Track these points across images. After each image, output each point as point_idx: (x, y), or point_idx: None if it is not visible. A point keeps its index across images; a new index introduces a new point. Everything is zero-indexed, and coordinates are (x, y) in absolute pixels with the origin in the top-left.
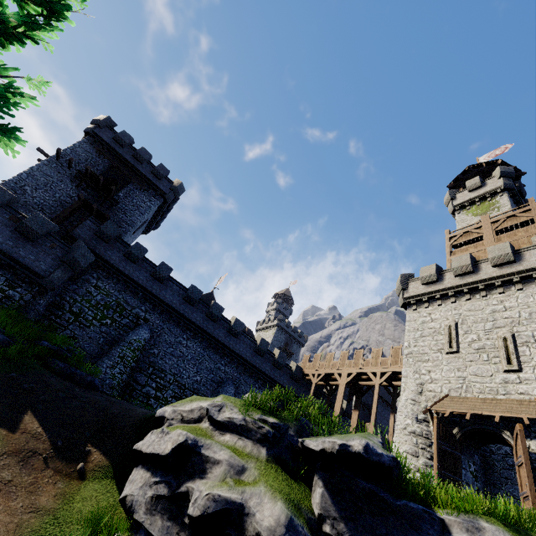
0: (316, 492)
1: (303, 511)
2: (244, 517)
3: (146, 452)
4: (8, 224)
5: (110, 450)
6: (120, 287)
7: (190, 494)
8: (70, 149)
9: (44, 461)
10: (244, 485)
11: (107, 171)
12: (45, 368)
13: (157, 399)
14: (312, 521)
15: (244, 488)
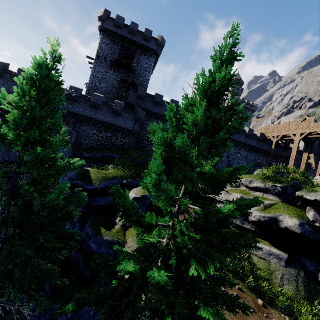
0: (311, 213)
1: (305, 219)
2: (277, 221)
3: (223, 200)
4: (108, 112)
5: None
6: (158, 121)
7: (250, 214)
8: (100, 48)
9: None
10: (274, 211)
11: (121, 52)
12: None
13: None
14: (309, 222)
15: (275, 213)
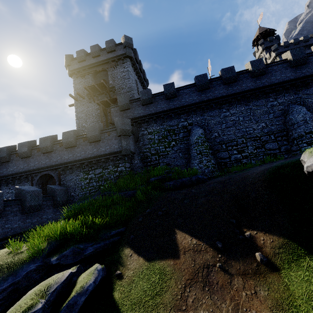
0: None
1: None
2: None
3: None
4: (86, 143)
5: (270, 225)
6: (159, 122)
7: None
8: (75, 91)
9: (222, 270)
10: None
11: (95, 81)
12: (164, 192)
13: (246, 157)
14: None
15: None
